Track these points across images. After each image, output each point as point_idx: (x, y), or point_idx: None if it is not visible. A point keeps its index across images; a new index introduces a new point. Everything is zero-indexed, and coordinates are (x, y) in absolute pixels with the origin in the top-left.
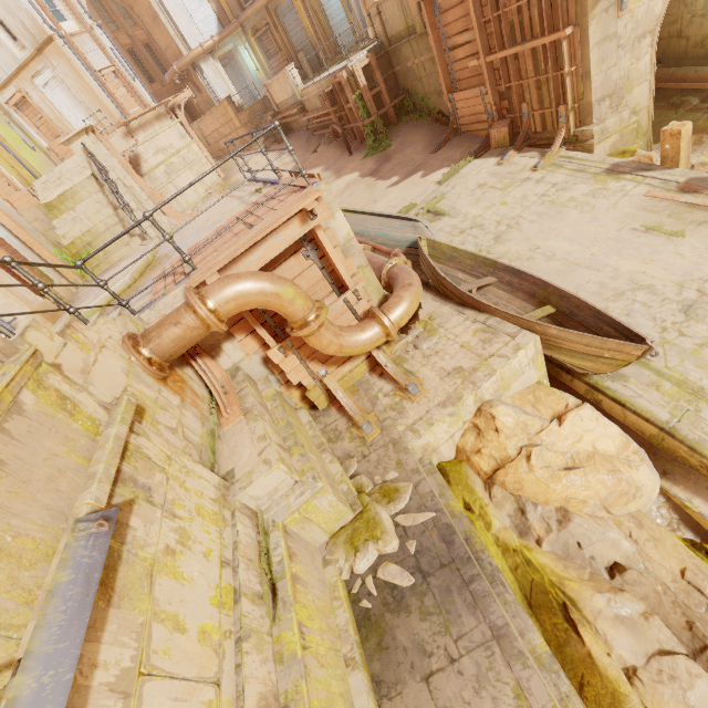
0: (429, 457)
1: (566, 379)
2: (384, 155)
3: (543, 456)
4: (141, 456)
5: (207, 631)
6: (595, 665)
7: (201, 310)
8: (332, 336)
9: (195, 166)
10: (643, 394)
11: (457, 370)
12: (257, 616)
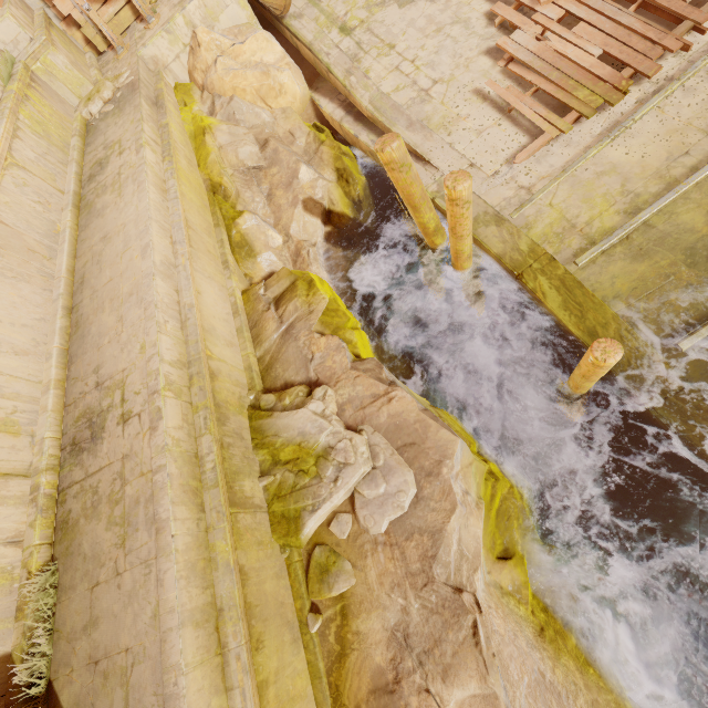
0: (160, 69)
1: (285, 33)
2: None
3: (226, 63)
4: None
5: None
6: (206, 146)
7: None
8: None
9: None
10: (307, 26)
11: (180, 2)
12: None
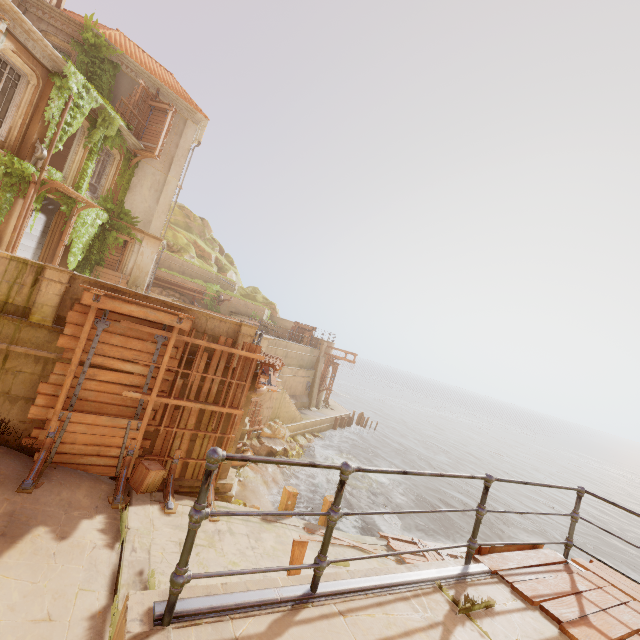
0: None
1: None
2: None
3: None
4: None
5: None
6: None
7: None
8: None
9: None
10: None
11: None
12: None
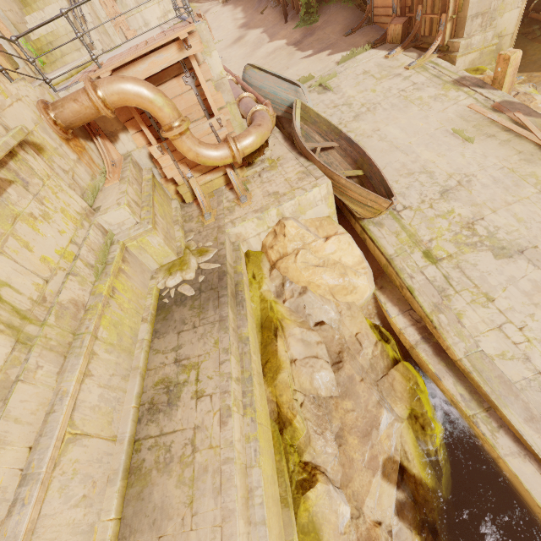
0: (239, 242)
1: (353, 223)
2: (310, 29)
3: (306, 256)
4: (26, 164)
5: (48, 260)
6: (277, 354)
7: (92, 94)
8: (191, 145)
9: (162, 2)
10: (387, 237)
11: (275, 193)
12: (86, 272)
